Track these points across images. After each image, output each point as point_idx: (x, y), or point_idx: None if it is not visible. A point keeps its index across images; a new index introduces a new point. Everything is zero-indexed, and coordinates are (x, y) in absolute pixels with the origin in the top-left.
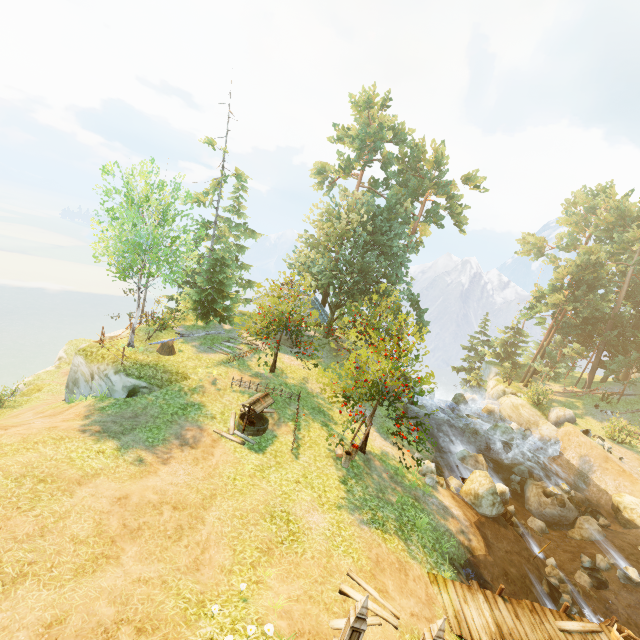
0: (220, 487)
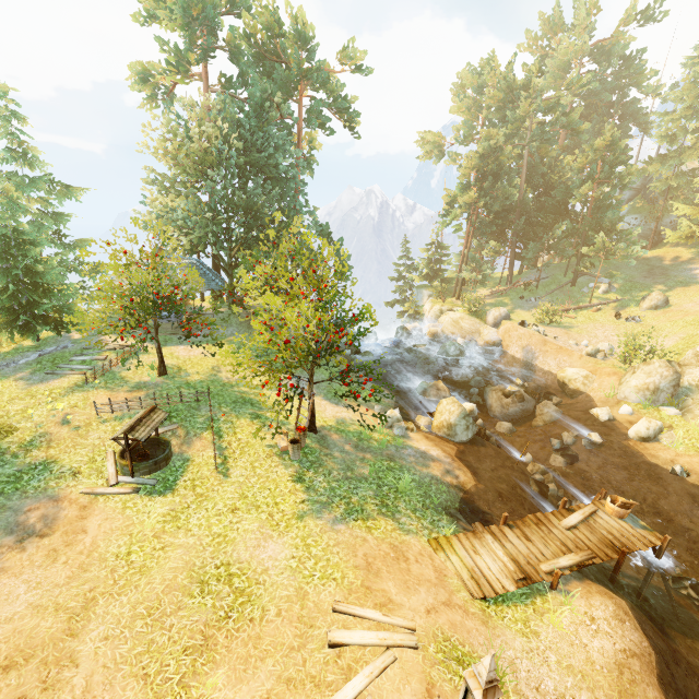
0: (102, 580)
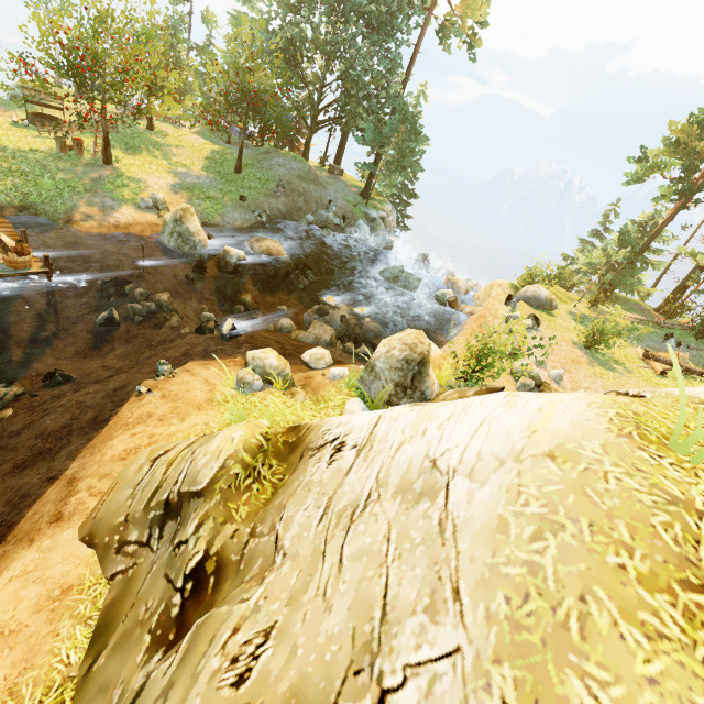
0: None
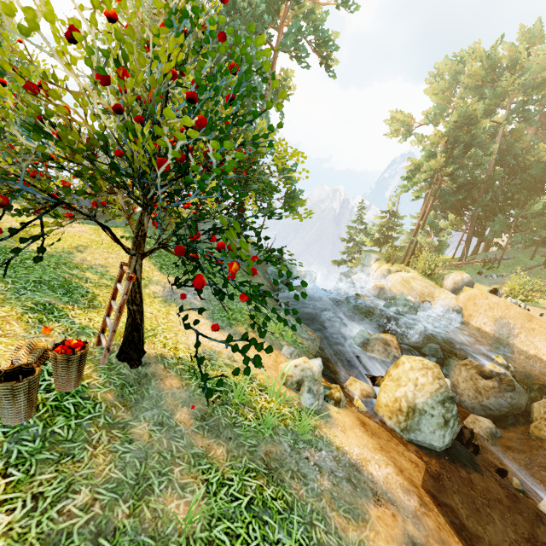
0: None
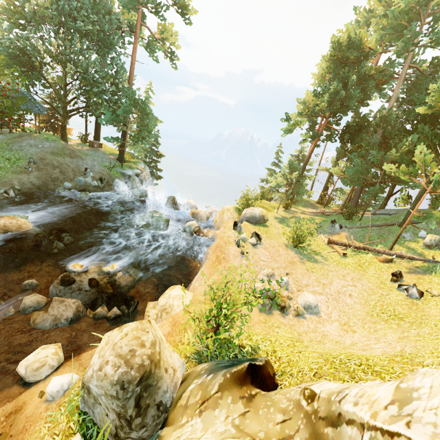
0: None
